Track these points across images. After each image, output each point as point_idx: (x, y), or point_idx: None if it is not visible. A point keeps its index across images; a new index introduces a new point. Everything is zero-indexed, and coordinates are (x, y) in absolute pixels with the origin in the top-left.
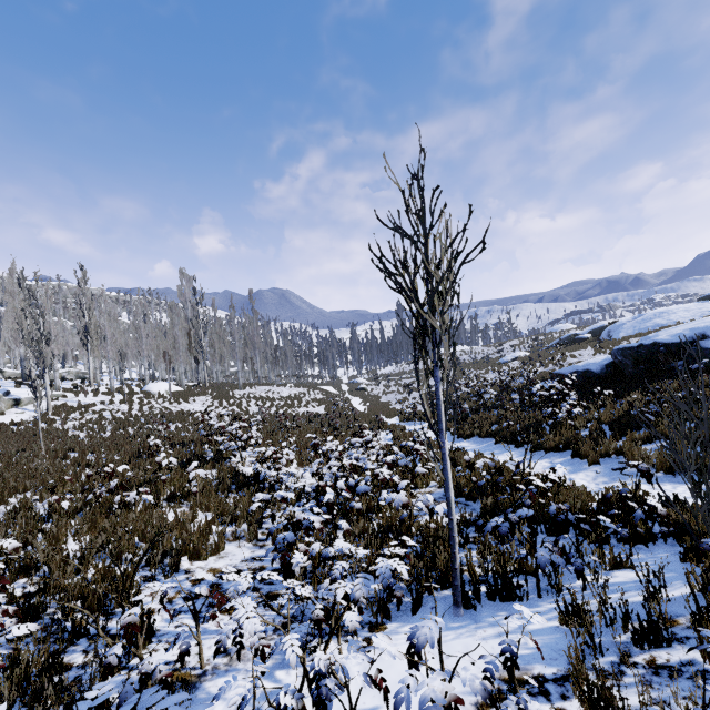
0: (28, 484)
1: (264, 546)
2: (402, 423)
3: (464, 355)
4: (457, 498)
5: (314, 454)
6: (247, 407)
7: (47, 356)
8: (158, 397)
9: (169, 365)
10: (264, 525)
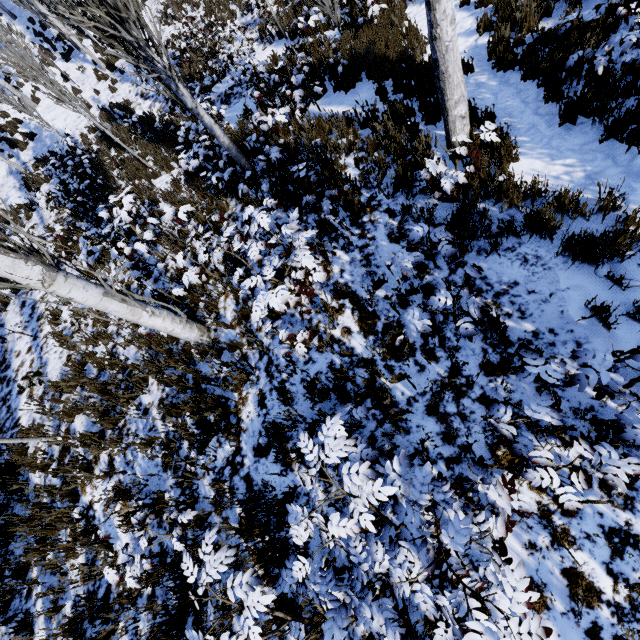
0: None
1: None
2: None
3: None
4: None
5: None
6: None
7: None
8: None
9: None
10: None
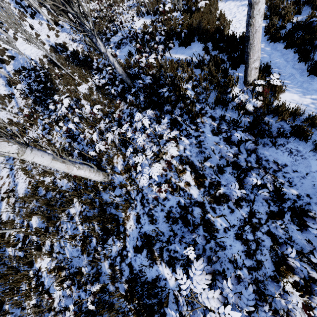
0: None
1: None
2: None
3: None
4: None
5: None
6: None
7: None
8: None
9: None
10: None
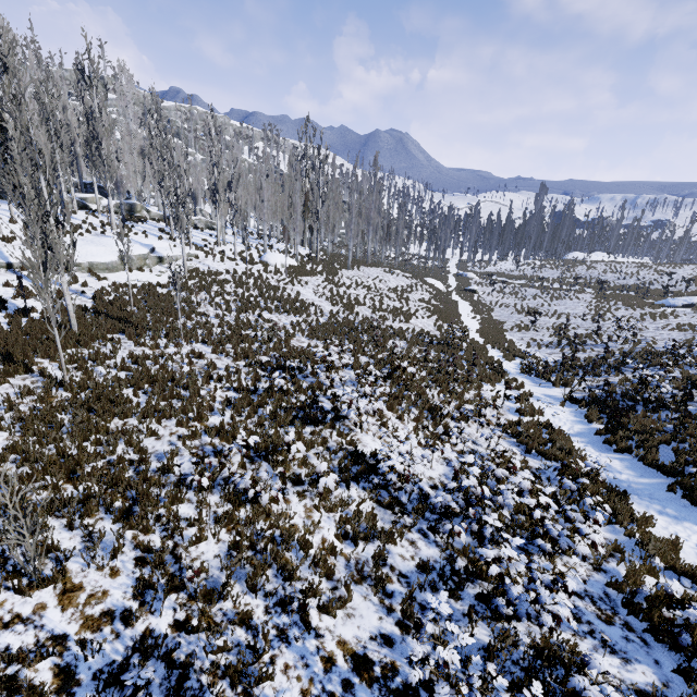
0: (173, 412)
1: (391, 611)
2: (524, 376)
3: (608, 273)
4: (627, 615)
5: (432, 424)
6: (357, 304)
7: (183, 222)
8: (274, 273)
9: (287, 242)
10: (387, 557)
